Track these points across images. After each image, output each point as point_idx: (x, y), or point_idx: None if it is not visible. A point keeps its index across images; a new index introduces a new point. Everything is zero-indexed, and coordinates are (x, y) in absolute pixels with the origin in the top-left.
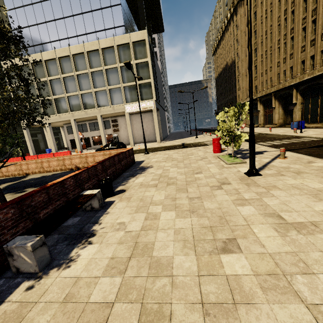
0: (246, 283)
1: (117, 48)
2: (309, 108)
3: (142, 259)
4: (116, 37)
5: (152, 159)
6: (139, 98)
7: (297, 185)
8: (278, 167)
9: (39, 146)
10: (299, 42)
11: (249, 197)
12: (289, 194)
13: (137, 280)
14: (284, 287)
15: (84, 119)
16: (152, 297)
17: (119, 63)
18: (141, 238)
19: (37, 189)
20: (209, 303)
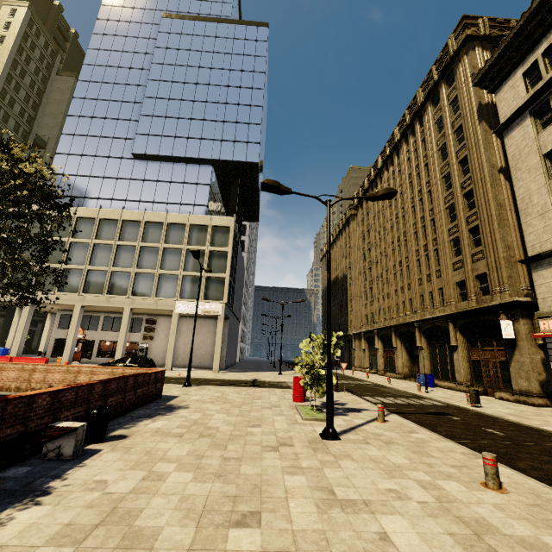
0: None
1: (189, 227)
2: (437, 357)
3: (116, 527)
4: (193, 215)
5: (192, 396)
6: (202, 296)
7: (377, 457)
8: (369, 433)
9: None
10: (415, 273)
11: (308, 464)
12: (360, 467)
13: (97, 551)
14: None
15: (100, 308)
16: None
17: (187, 245)
18: (126, 502)
19: None
20: None
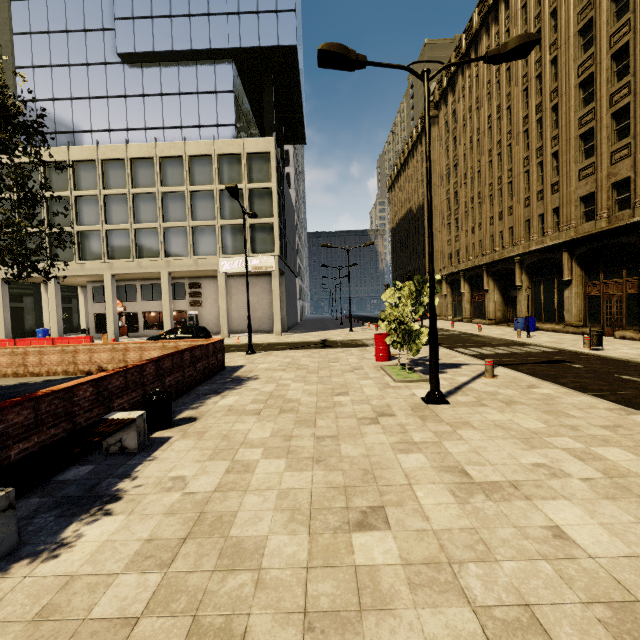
0: (386, 577)
1: (217, 159)
2: (541, 297)
3: (208, 541)
4: (219, 141)
5: (259, 364)
6: (249, 249)
7: (503, 422)
8: (480, 392)
9: (23, 321)
10: (520, 192)
11: (421, 438)
12: (487, 437)
13: (191, 578)
14: (446, 582)
15: (133, 276)
16: (215, 605)
17: (219, 185)
18: (213, 505)
19: (15, 399)
20: (318, 611)
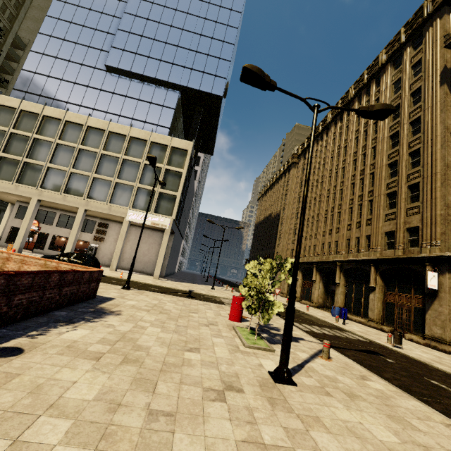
0: None
1: (150, 144)
2: (353, 294)
3: None
4: (155, 134)
5: (128, 300)
6: (153, 209)
7: (354, 426)
8: (321, 375)
9: None
10: (345, 219)
11: (272, 438)
12: (344, 449)
13: None
14: None
15: (56, 205)
16: None
17: (146, 160)
18: None
19: None
20: None
